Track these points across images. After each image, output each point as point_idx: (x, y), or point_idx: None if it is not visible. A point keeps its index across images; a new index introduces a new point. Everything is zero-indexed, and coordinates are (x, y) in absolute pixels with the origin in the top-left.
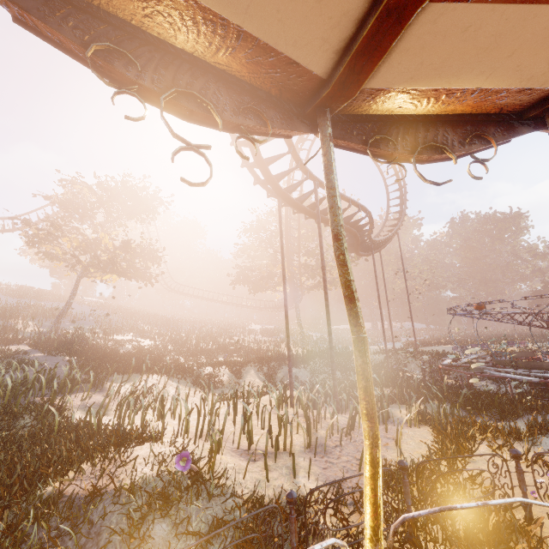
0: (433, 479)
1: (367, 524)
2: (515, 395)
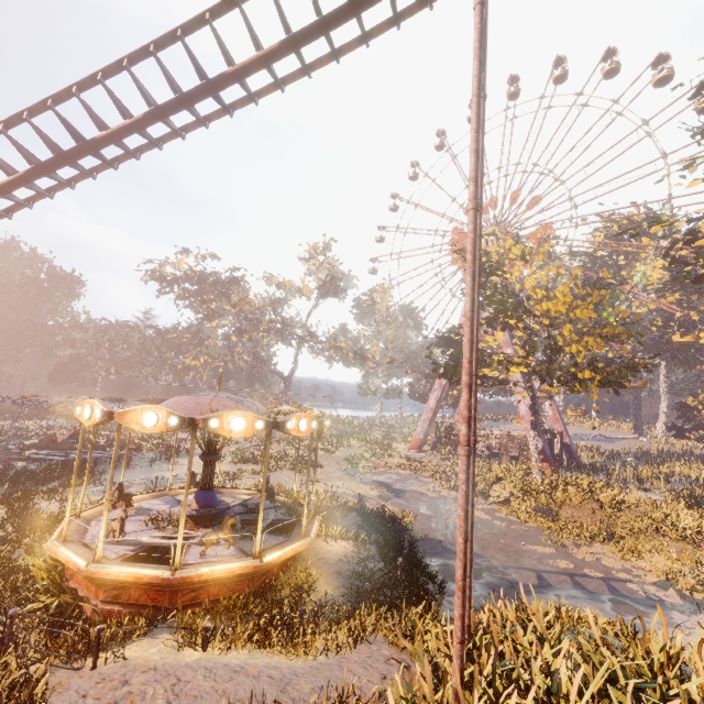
0: (39, 511)
1: (83, 495)
2: (48, 470)
